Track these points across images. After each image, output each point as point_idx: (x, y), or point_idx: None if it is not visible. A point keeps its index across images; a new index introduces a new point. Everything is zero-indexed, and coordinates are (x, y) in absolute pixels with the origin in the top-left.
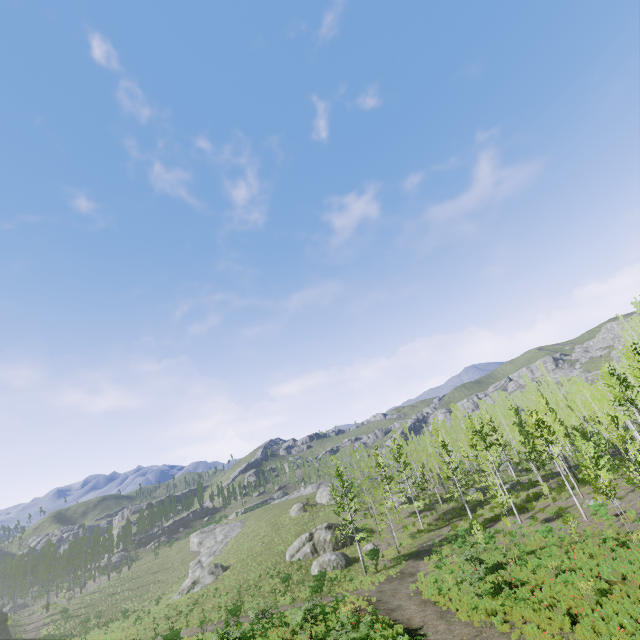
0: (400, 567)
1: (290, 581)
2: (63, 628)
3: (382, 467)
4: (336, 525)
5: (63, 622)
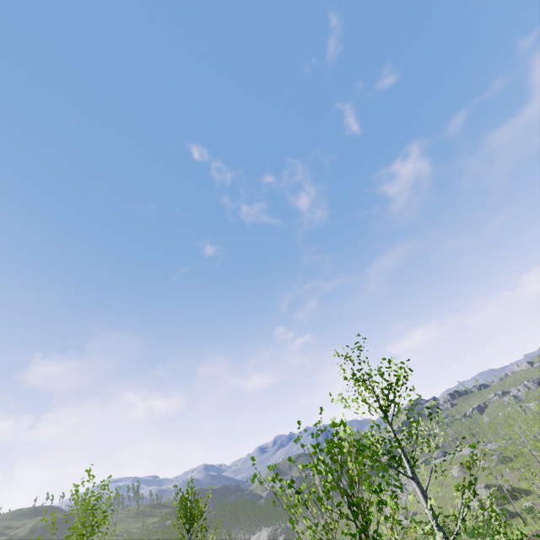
0: None
1: None
2: None
3: (521, 437)
4: (493, 485)
5: None
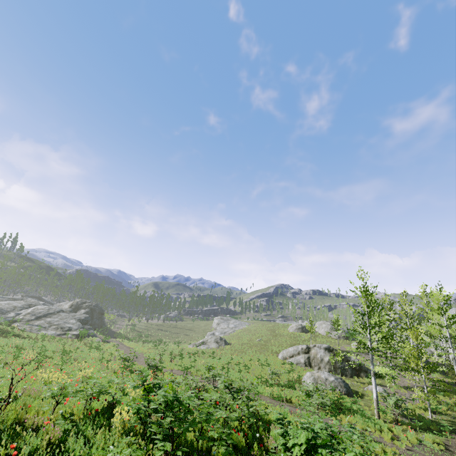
0: (438, 437)
1: (278, 377)
2: (130, 334)
3: (408, 316)
4: (337, 351)
5: (131, 331)
